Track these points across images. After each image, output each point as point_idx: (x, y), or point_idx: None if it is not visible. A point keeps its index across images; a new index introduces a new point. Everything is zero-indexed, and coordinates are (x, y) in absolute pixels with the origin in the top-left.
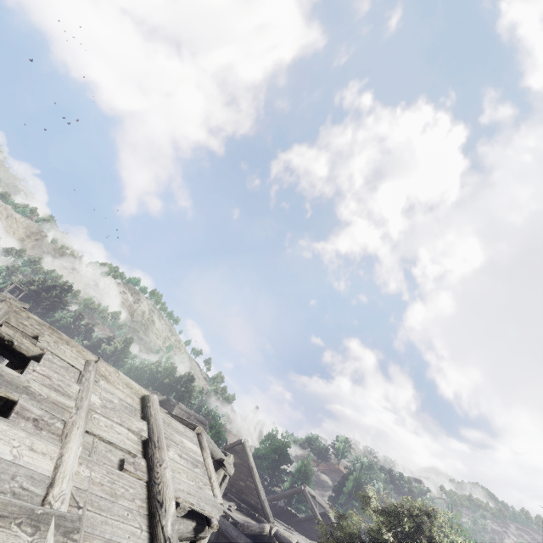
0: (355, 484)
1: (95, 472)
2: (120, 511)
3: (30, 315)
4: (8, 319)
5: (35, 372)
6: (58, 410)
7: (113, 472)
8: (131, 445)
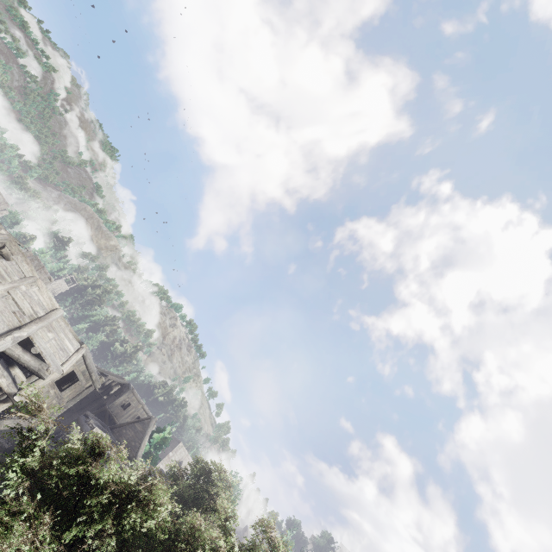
0: None
1: (0, 302)
2: (0, 317)
3: (17, 244)
4: (6, 243)
5: (2, 262)
6: (2, 278)
7: (8, 309)
8: (27, 311)
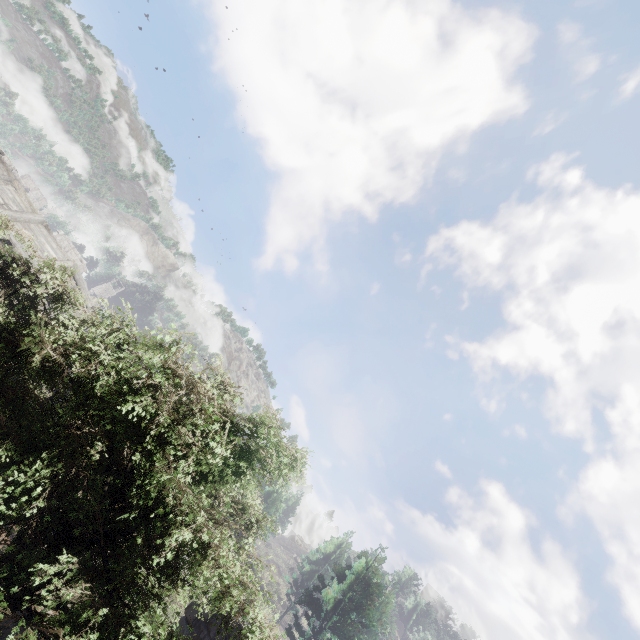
0: (336, 548)
1: None
2: None
3: None
4: None
5: None
6: None
7: None
8: None
